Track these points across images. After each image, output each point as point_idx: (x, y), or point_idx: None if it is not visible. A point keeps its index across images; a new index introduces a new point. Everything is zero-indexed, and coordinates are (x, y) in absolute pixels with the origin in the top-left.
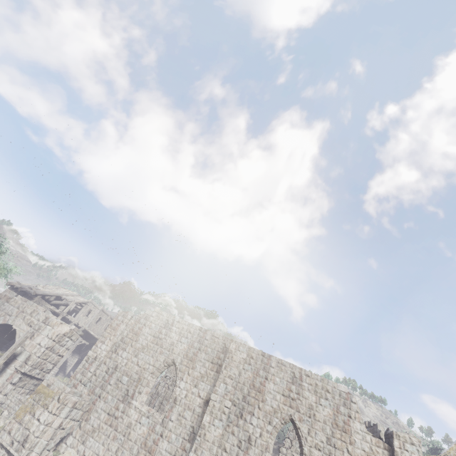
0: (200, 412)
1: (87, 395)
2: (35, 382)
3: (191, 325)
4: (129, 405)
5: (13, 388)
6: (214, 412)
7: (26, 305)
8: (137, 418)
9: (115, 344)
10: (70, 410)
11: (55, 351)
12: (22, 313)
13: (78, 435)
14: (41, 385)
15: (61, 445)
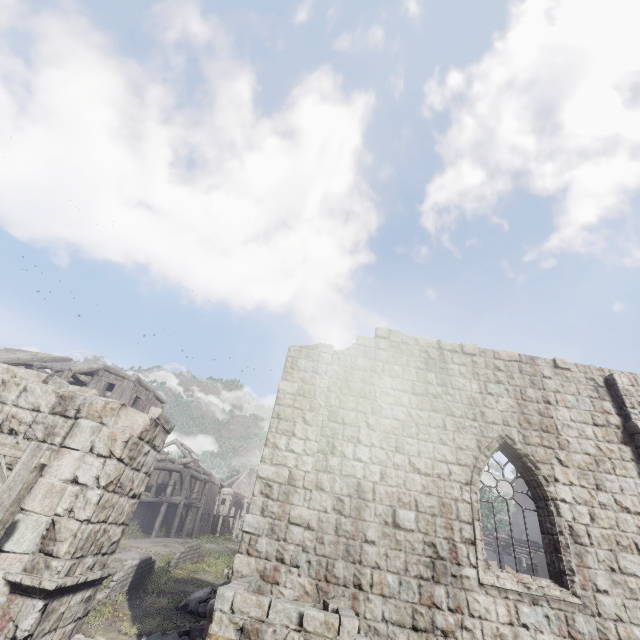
0: None
1: (315, 592)
2: (87, 593)
3: (490, 354)
4: (461, 585)
5: None
6: None
7: None
8: (507, 615)
9: (320, 432)
10: None
11: (124, 489)
12: None
13: None
14: None
15: None
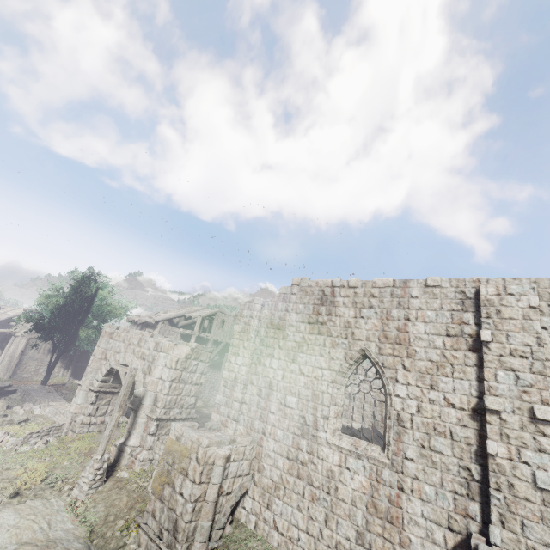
0: (469, 436)
1: (245, 433)
2: None
3: (369, 284)
4: (315, 441)
5: (156, 439)
6: (511, 436)
7: (130, 335)
8: (338, 461)
9: (254, 352)
10: (226, 466)
11: (187, 381)
12: (129, 346)
13: (257, 495)
14: (169, 439)
15: (239, 511)
